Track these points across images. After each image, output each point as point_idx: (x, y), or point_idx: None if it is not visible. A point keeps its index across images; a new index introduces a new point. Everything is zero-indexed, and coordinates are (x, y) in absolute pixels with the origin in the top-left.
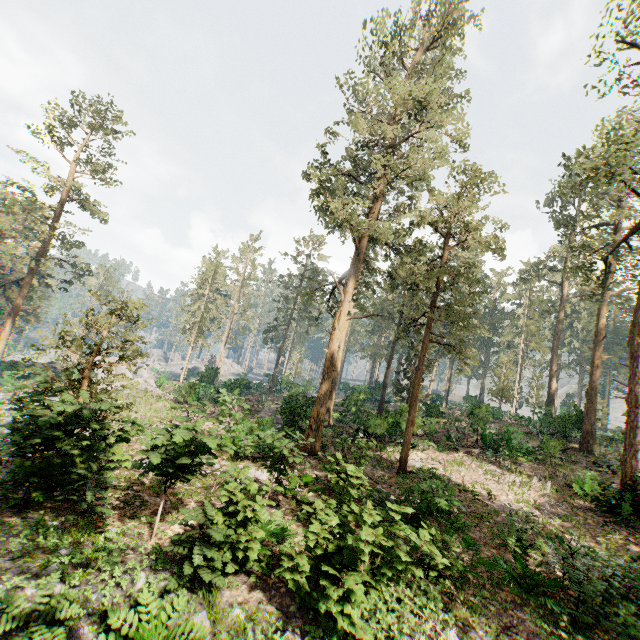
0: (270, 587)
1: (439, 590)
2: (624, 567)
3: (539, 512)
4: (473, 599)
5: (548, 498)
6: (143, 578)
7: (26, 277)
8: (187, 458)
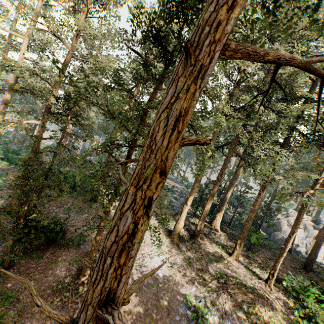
0: None
1: None
2: None
3: None
4: None
5: None
6: None
7: None
8: None
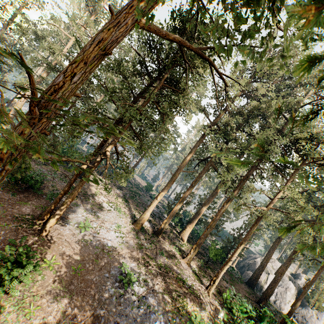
0: None
1: None
2: None
3: None
4: None
5: None
6: None
7: None
8: None
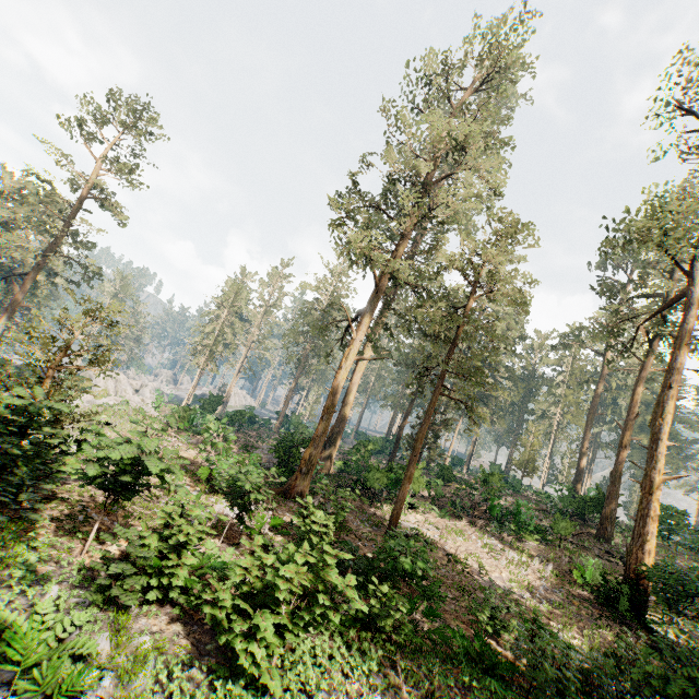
0: (194, 622)
1: (383, 655)
2: (594, 660)
3: (530, 595)
4: (417, 670)
5: (545, 582)
6: (55, 591)
7: (31, 272)
8: (129, 473)
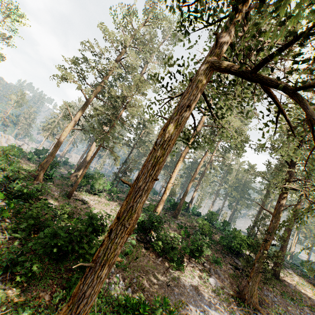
0: None
1: None
2: None
3: (108, 221)
4: None
5: None
6: None
7: None
8: None
